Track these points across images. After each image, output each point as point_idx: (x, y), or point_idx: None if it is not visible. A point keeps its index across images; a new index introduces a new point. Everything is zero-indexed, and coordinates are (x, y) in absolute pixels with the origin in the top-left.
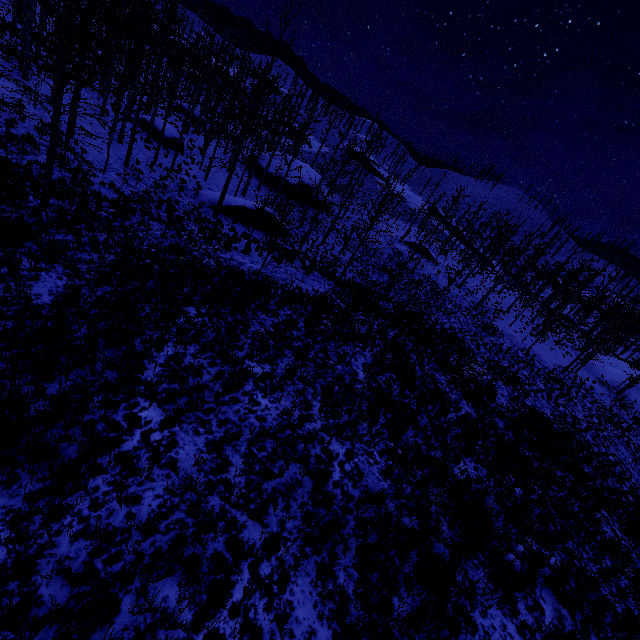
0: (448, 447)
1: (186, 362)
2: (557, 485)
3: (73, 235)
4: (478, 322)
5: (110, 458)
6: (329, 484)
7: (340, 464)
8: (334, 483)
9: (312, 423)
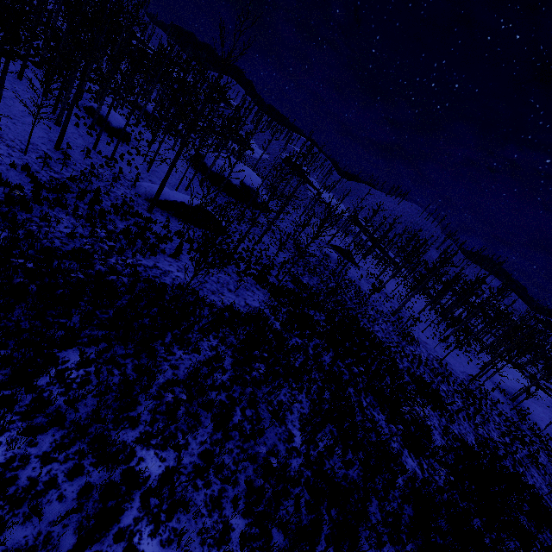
0: None
1: (22, 478)
2: None
3: None
4: (397, 329)
5: None
6: None
7: None
8: None
9: None
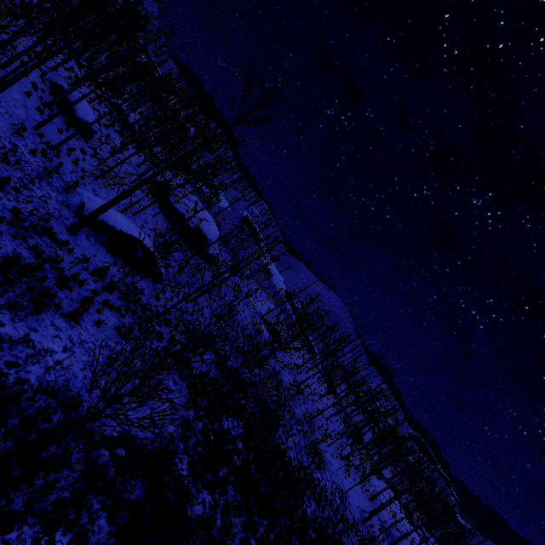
0: None
1: None
2: None
3: None
4: (308, 443)
5: None
6: None
7: None
8: None
9: None
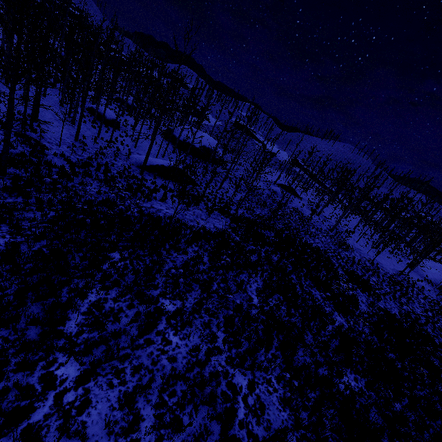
0: (332, 363)
1: (107, 307)
2: (419, 384)
3: (23, 197)
4: (335, 241)
5: (14, 439)
6: (235, 425)
7: (244, 398)
8: (239, 423)
9: (217, 356)
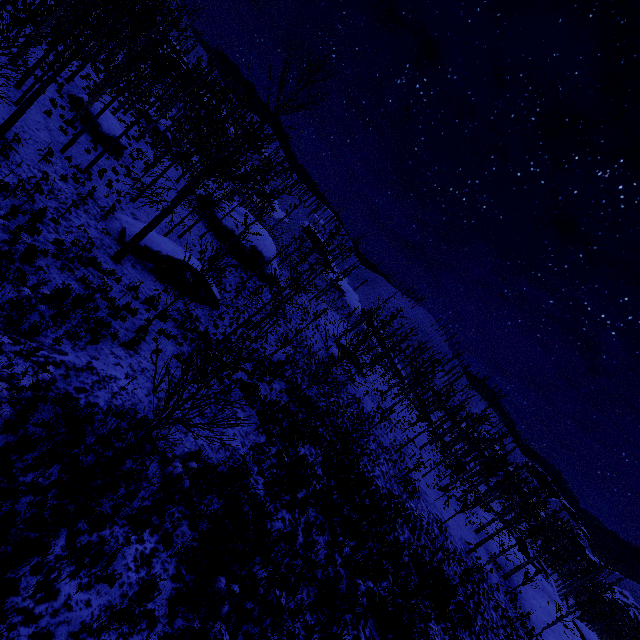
0: None
1: None
2: None
3: None
4: (399, 473)
5: None
6: None
7: None
8: None
9: None
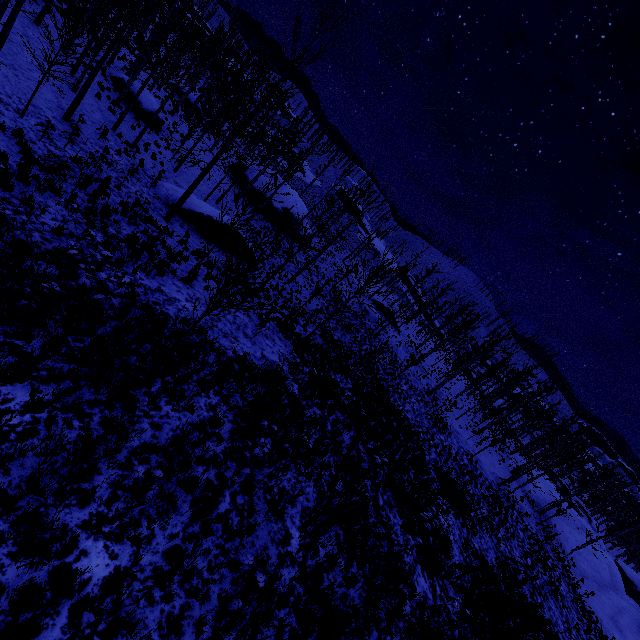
0: None
1: None
2: None
3: None
4: (430, 412)
5: None
6: None
7: None
8: None
9: None
